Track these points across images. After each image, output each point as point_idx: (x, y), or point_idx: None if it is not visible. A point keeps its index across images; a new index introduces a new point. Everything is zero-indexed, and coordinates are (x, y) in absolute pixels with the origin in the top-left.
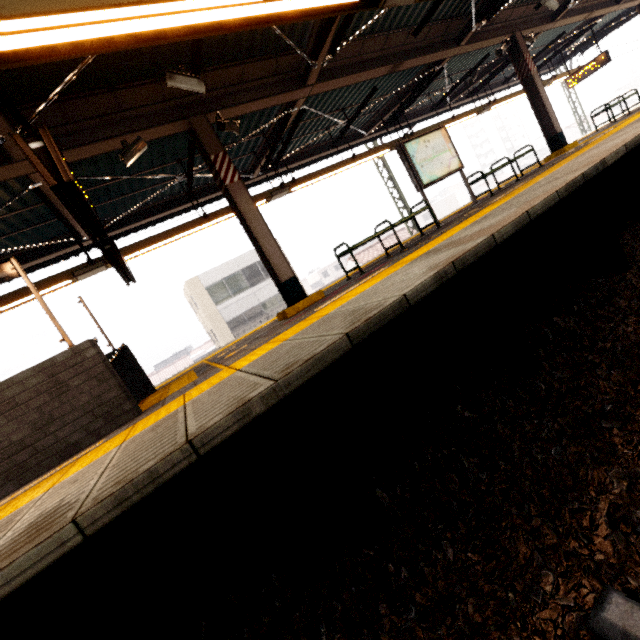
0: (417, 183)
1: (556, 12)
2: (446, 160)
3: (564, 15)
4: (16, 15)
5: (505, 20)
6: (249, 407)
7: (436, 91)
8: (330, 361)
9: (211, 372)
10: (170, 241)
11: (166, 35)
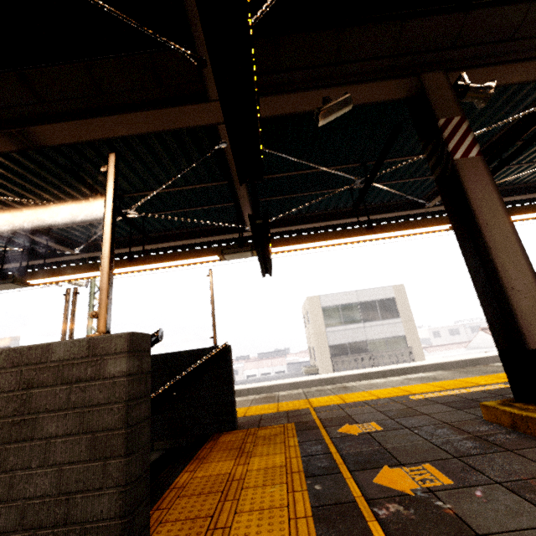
0: None
1: None
2: None
3: None
4: None
5: None
6: None
7: None
8: None
9: None
10: (320, 245)
11: None
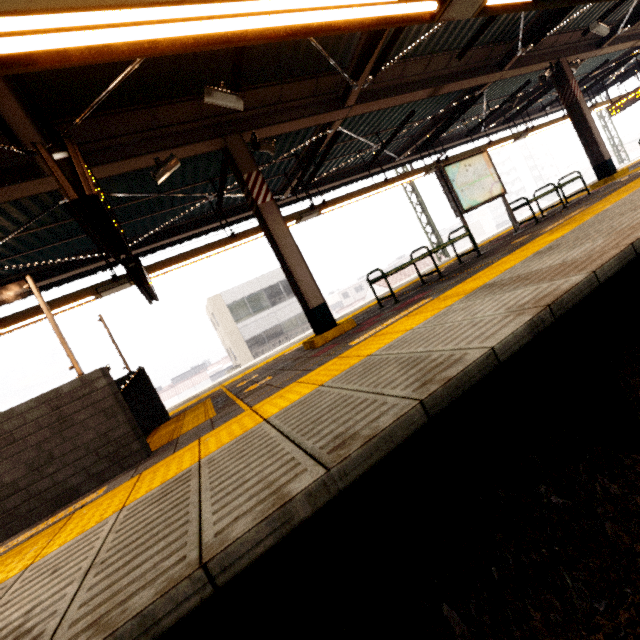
0: (457, 208)
1: (602, 39)
2: (488, 185)
3: (610, 42)
4: (45, 10)
5: (550, 46)
6: (290, 509)
7: (471, 117)
8: (399, 440)
9: (231, 410)
10: (196, 260)
11: (208, 41)
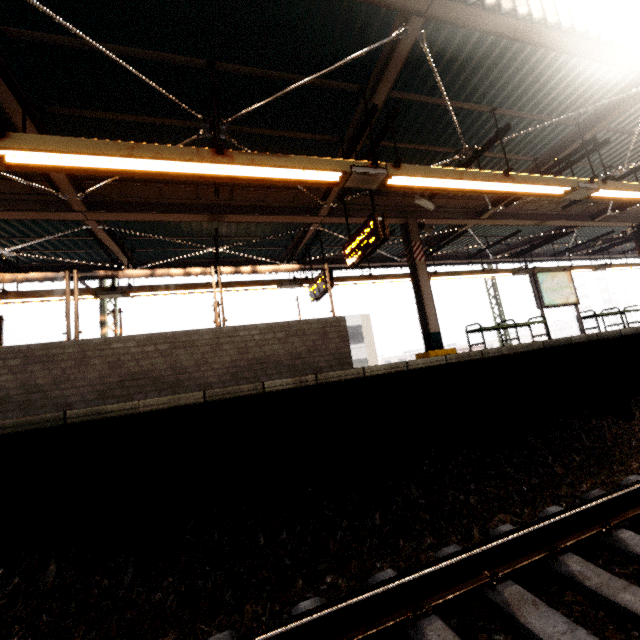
0: (539, 302)
1: None
2: (566, 294)
3: None
4: (419, 177)
5: (634, 213)
6: (501, 349)
7: (559, 244)
8: (533, 348)
9: None
10: (340, 284)
11: (456, 190)
